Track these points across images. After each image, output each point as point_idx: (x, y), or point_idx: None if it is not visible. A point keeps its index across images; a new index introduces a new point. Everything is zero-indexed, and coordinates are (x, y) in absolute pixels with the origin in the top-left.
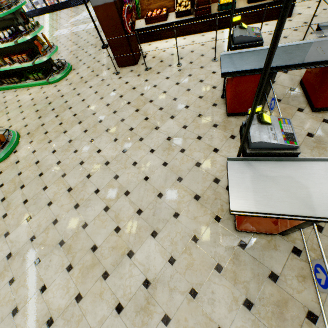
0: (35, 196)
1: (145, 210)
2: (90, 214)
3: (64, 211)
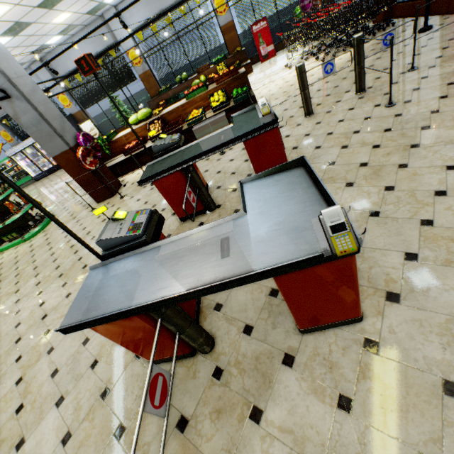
0: None
1: (62, 368)
2: None
3: None
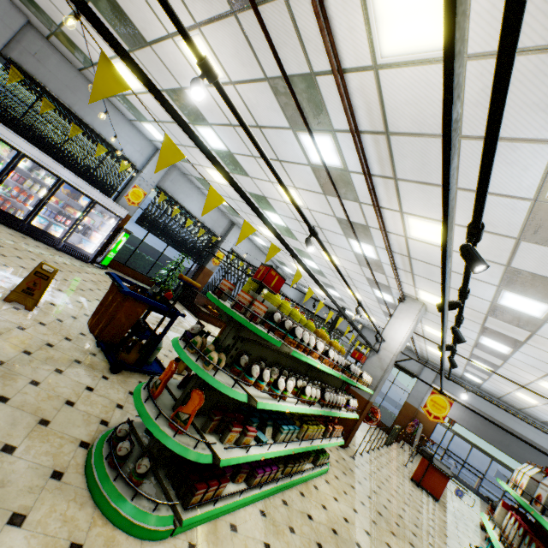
0: None
1: None
2: None
3: None
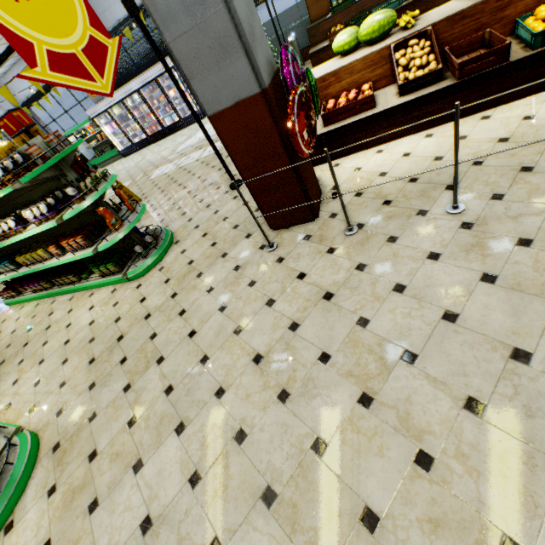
0: None
1: None
2: None
3: None
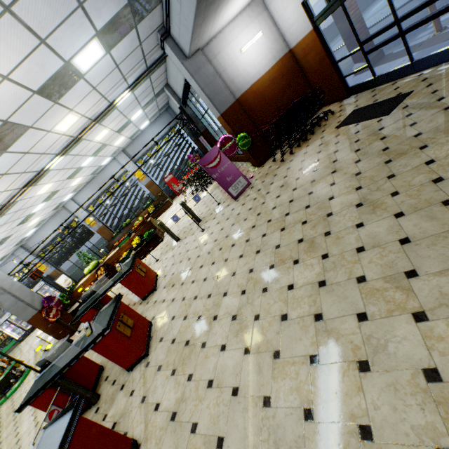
0: None
1: None
2: None
3: None
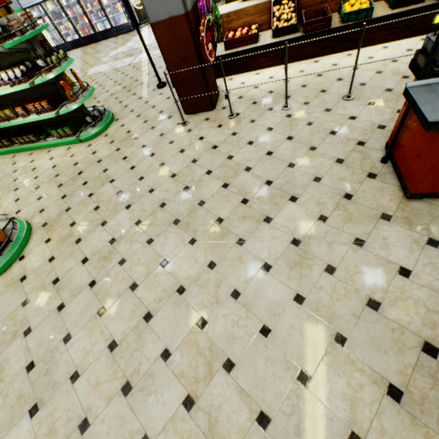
0: (47, 354)
1: (276, 416)
2: (156, 413)
3: (102, 400)
